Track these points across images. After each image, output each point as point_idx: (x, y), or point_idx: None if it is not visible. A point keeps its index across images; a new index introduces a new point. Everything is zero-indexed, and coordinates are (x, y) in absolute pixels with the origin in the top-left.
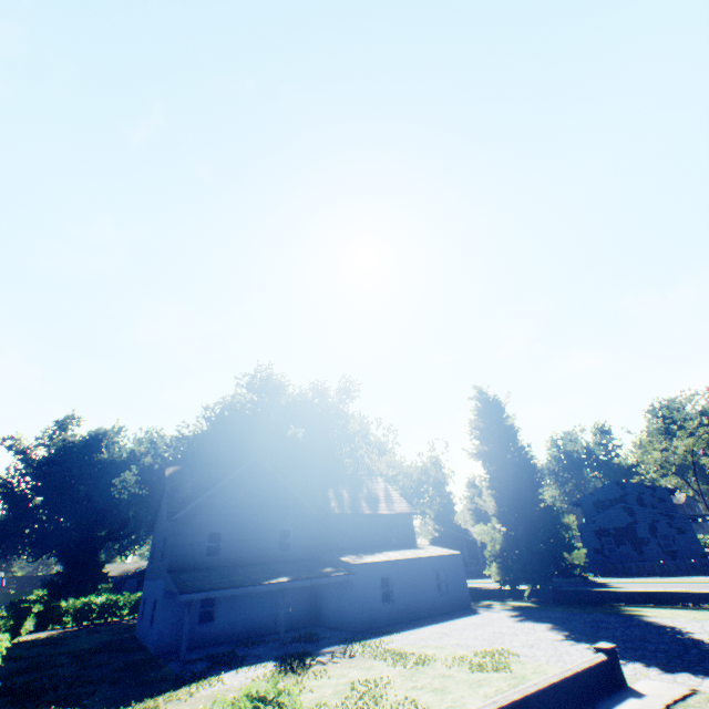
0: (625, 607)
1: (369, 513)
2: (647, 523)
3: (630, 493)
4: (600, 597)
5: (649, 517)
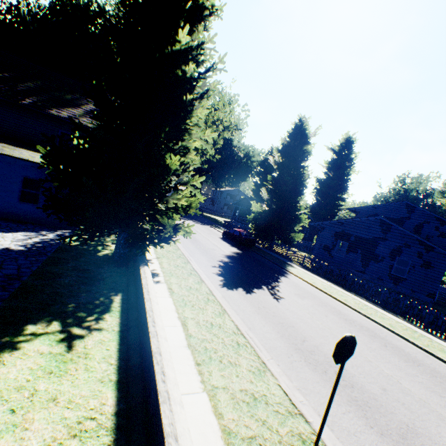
0: (107, 316)
1: (28, 106)
2: (395, 245)
3: (414, 219)
4: (138, 283)
5: (403, 241)
